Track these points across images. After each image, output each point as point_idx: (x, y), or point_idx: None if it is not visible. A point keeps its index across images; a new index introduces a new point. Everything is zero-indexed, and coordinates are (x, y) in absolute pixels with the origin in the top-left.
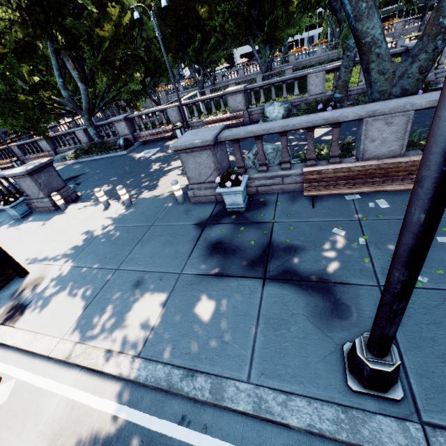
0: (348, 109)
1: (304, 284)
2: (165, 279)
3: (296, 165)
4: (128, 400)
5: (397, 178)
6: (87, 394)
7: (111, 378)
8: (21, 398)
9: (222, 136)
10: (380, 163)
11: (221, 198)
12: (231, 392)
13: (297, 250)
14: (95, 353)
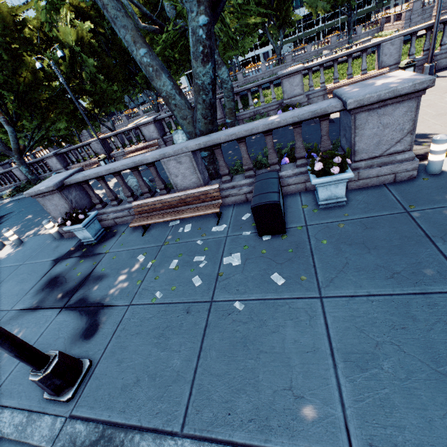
0: (155, 152)
1: (84, 310)
2: None
3: (141, 197)
4: None
5: (196, 206)
6: None
7: None
8: None
9: (67, 180)
10: (181, 194)
11: None
12: None
13: (103, 278)
14: None
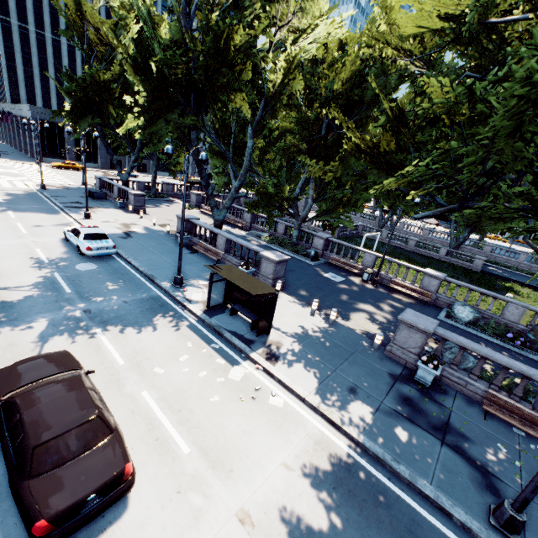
0: None
1: (470, 461)
2: (371, 399)
3: (481, 381)
4: (355, 451)
5: None
6: (330, 433)
7: (343, 434)
8: (290, 411)
9: (439, 332)
10: None
11: (409, 366)
12: (421, 483)
13: (467, 439)
14: (335, 415)
